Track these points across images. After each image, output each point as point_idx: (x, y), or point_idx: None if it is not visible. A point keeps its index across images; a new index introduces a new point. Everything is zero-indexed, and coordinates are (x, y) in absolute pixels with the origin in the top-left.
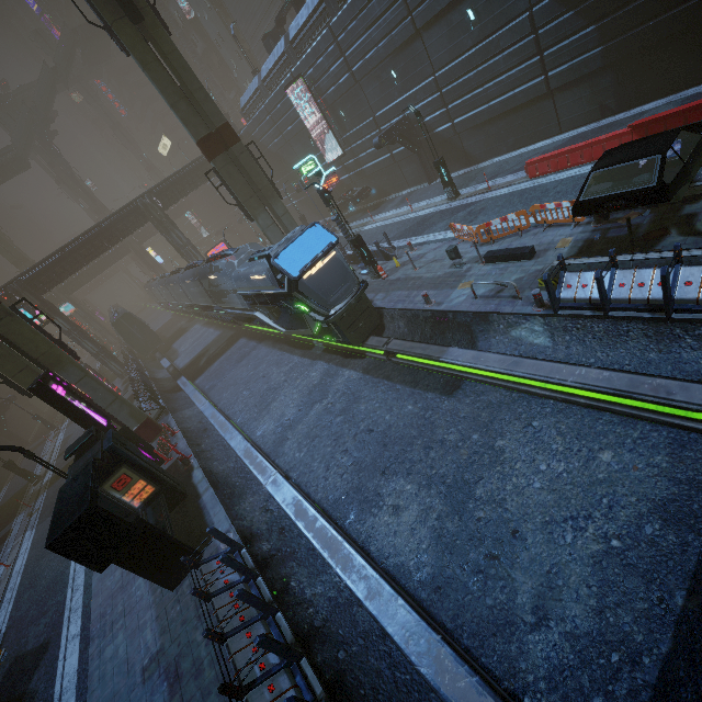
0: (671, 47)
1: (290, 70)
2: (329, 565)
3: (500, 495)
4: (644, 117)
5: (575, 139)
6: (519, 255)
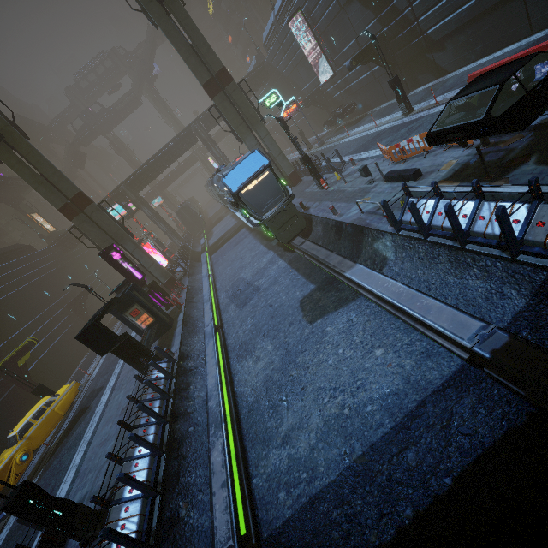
0: None
1: (293, 5)
2: (205, 381)
3: (308, 364)
4: None
5: (537, 42)
6: (406, 176)
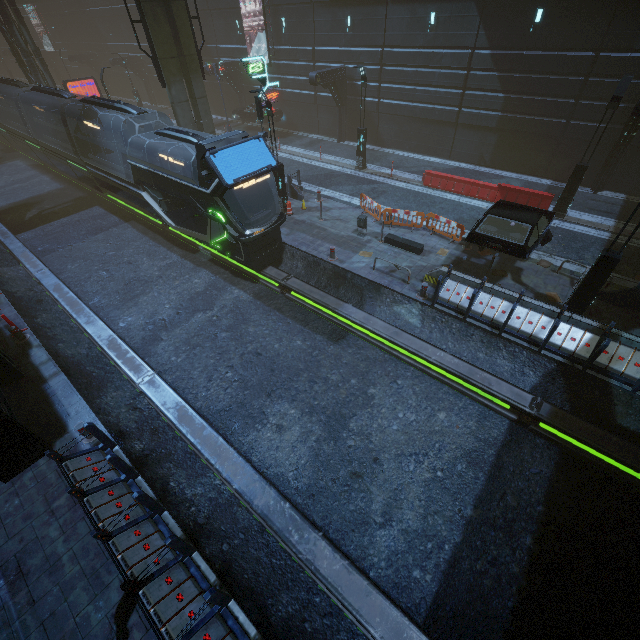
0: (534, 142)
1: None
2: (218, 471)
3: (368, 430)
4: (503, 181)
5: (458, 171)
6: (412, 247)
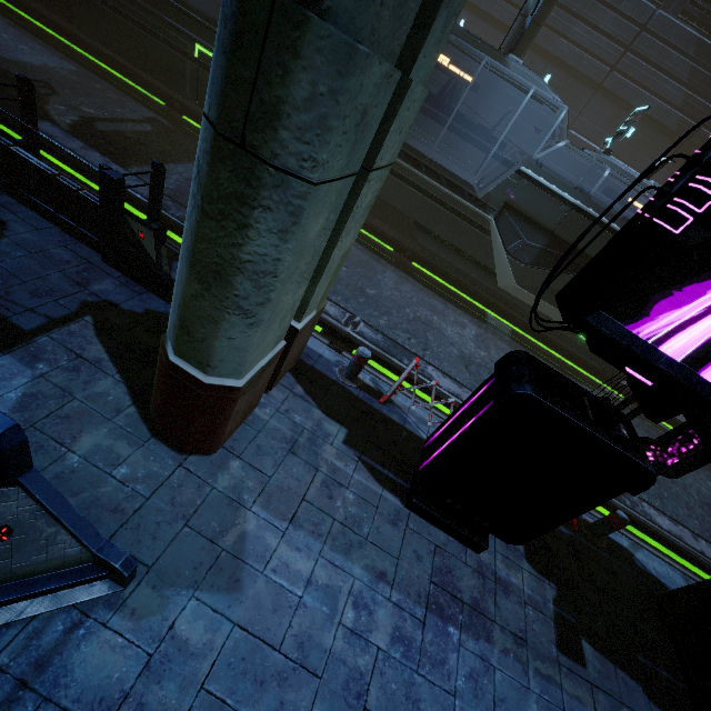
0: None
1: None
2: None
3: None
4: None
5: None
6: None
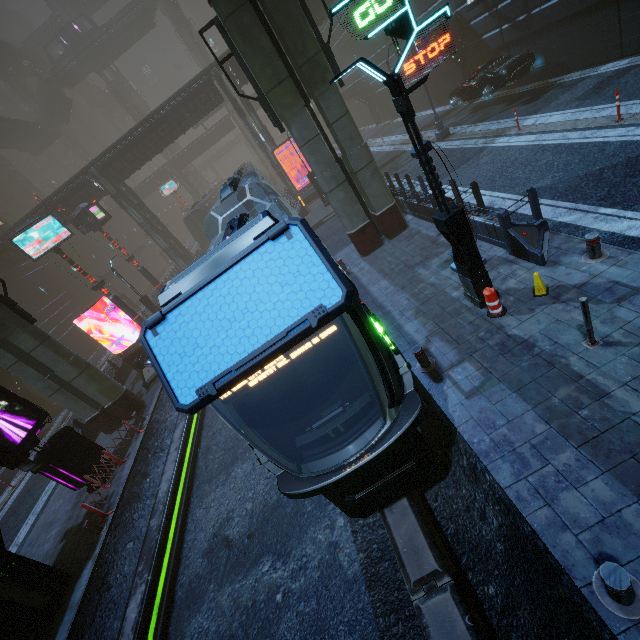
0: None
1: None
2: None
3: None
4: None
5: None
6: None
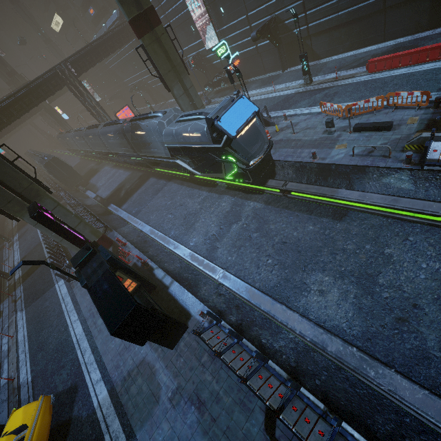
0: None
1: None
2: (292, 329)
3: (397, 283)
4: None
5: (397, 47)
6: (382, 127)
